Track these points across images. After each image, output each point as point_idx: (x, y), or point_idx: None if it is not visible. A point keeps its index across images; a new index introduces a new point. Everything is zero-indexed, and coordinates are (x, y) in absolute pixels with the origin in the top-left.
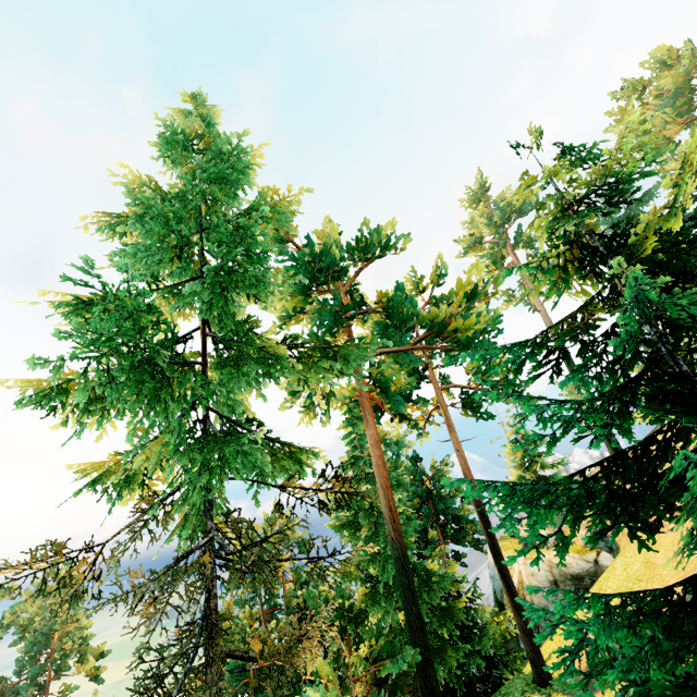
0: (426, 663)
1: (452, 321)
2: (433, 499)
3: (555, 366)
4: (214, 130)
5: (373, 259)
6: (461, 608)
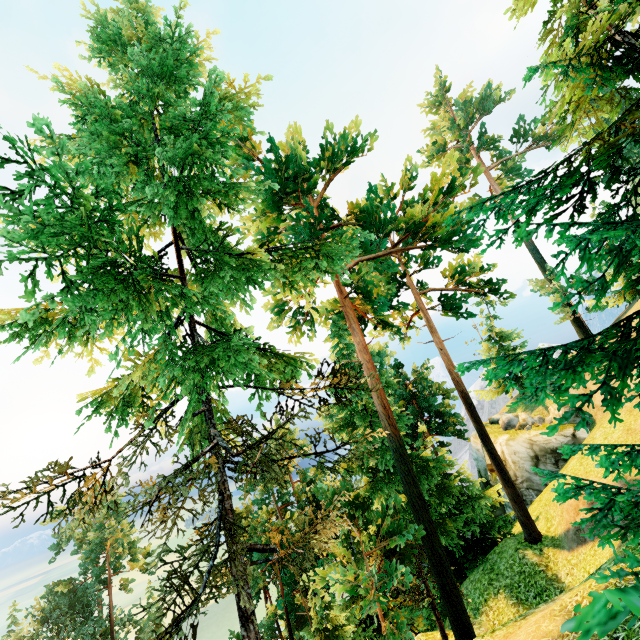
0: (431, 535)
1: (429, 218)
2: (417, 399)
3: (580, 209)
4: (153, 28)
5: (341, 168)
6: (456, 486)
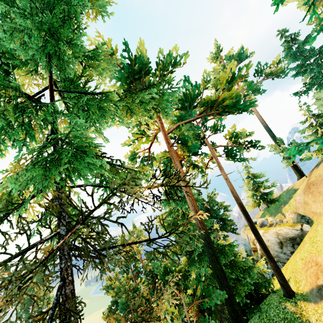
0: (230, 297)
1: (221, 96)
2: (210, 211)
3: None
4: None
5: (167, 74)
6: (240, 262)
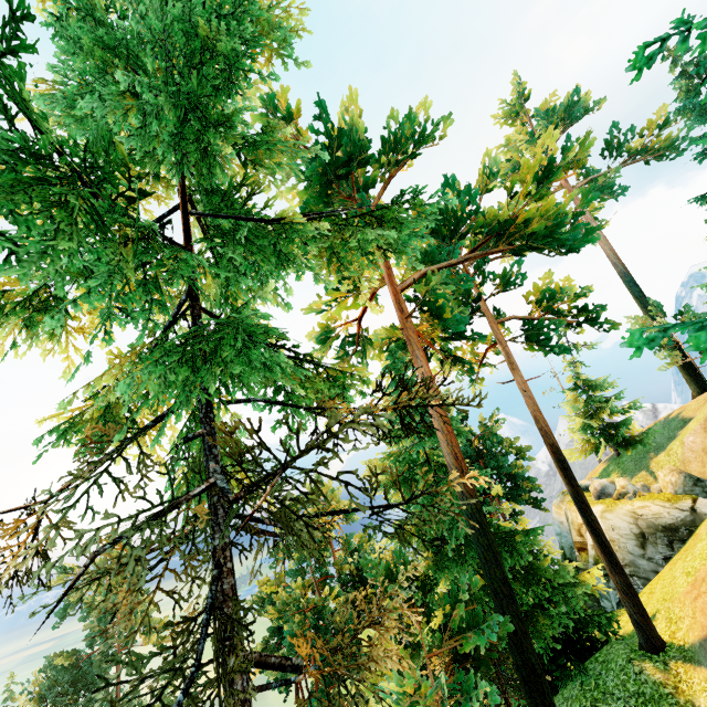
0: (520, 637)
1: (520, 213)
2: (484, 458)
3: None
4: None
5: (405, 161)
6: (546, 568)
